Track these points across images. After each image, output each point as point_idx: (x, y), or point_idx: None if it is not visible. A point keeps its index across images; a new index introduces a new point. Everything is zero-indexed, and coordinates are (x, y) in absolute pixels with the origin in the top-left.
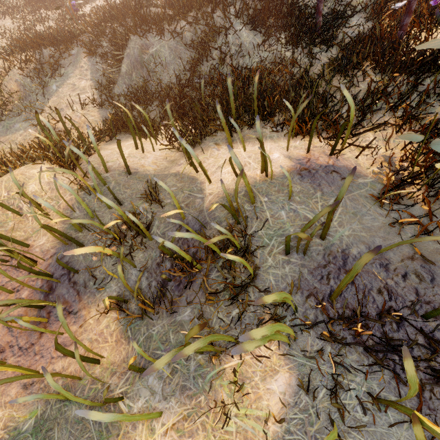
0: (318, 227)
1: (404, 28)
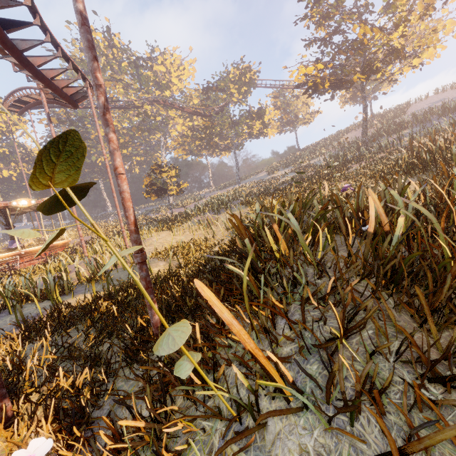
0: (9, 297)
1: None
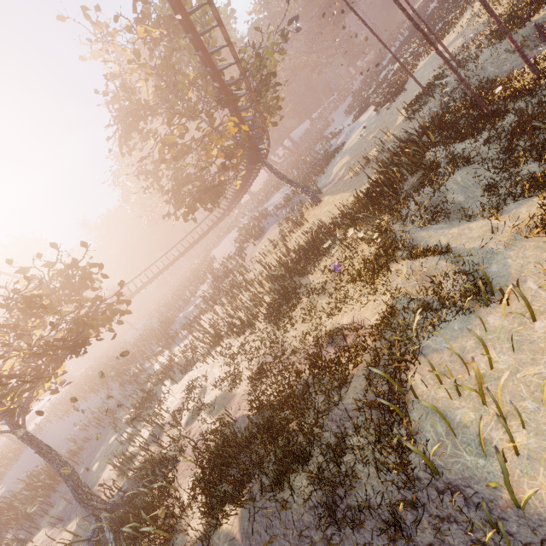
0: None
1: (535, 70)
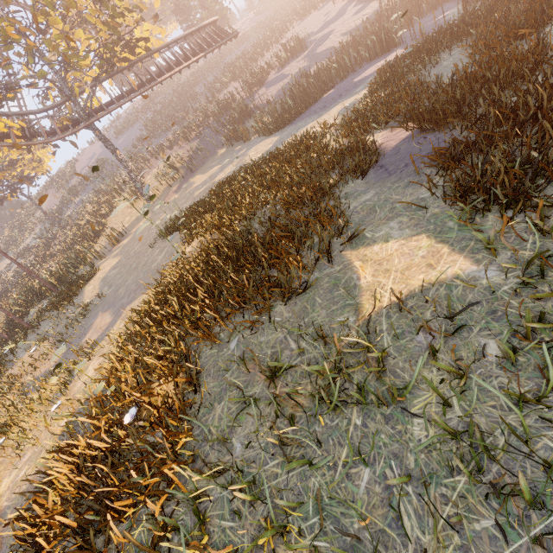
0: None
1: None
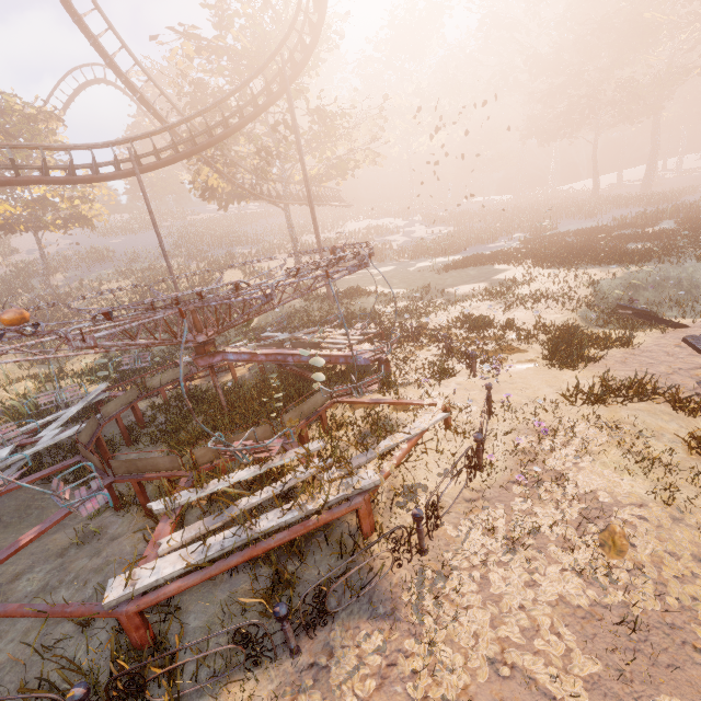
0: None
1: None
